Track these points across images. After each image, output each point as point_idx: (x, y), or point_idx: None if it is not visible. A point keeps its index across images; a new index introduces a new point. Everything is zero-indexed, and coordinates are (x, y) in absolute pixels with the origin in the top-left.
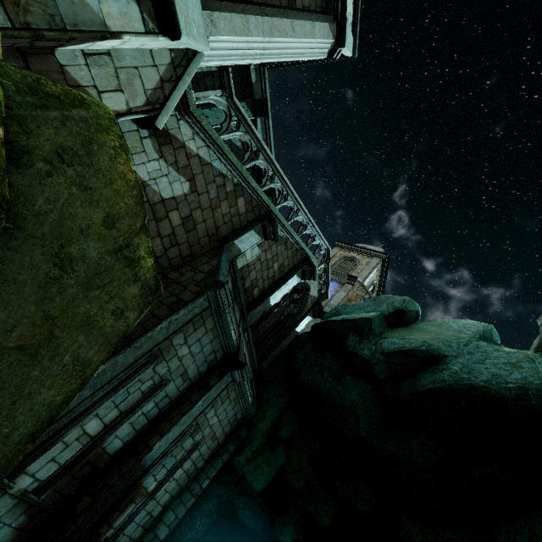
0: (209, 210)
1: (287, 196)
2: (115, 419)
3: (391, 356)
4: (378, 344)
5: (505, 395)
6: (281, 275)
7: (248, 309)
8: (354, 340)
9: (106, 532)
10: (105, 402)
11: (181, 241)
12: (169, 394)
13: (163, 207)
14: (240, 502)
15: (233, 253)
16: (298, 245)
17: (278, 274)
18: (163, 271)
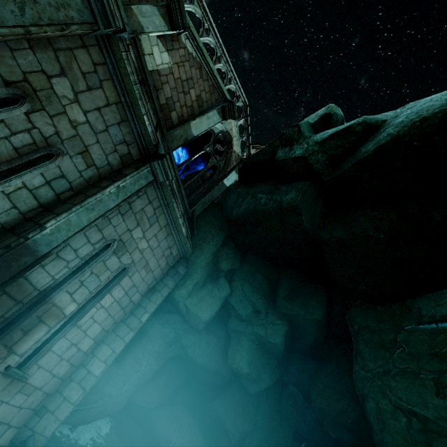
0: None
1: (193, 0)
2: None
3: (326, 143)
4: (310, 140)
5: None
6: (200, 111)
7: (167, 130)
8: (283, 151)
9: (5, 358)
10: None
11: None
12: (67, 175)
13: None
14: (188, 341)
15: (132, 25)
16: (214, 78)
17: (196, 107)
18: None
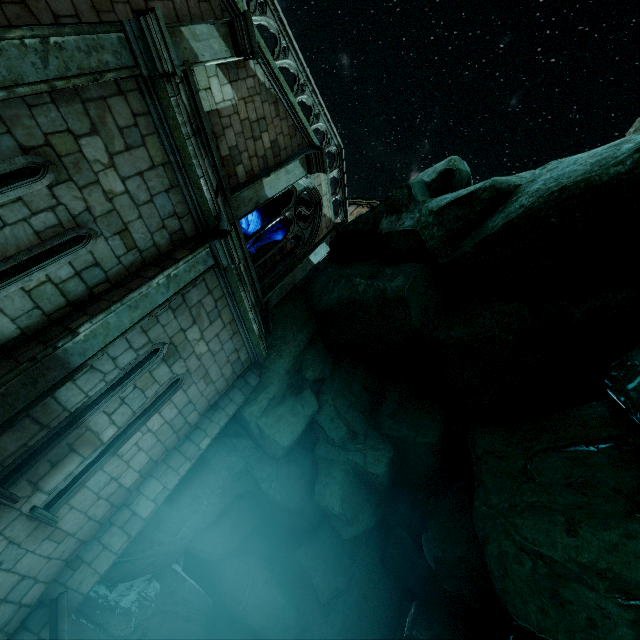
0: None
1: (265, 9)
2: None
3: (444, 213)
4: (424, 208)
5: (616, 173)
6: (277, 162)
7: (231, 192)
8: (389, 221)
9: (29, 497)
10: None
11: None
12: (102, 263)
13: None
14: (262, 472)
15: (183, 53)
16: (295, 115)
17: (271, 157)
18: None
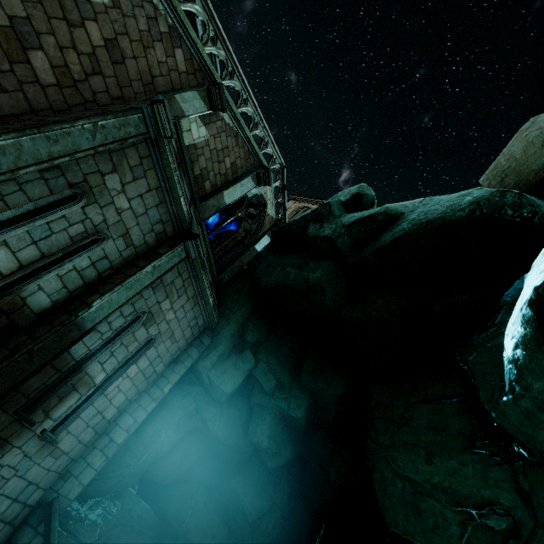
0: (140, 46)
1: (233, 75)
2: (35, 262)
3: (352, 227)
4: (339, 221)
5: (459, 216)
6: (234, 177)
7: (200, 201)
8: (314, 227)
9: (42, 422)
10: (16, 229)
11: (107, 73)
12: (109, 256)
13: (76, 9)
14: (209, 413)
15: (175, 111)
16: (250, 144)
17: (231, 174)
18: (86, 105)
